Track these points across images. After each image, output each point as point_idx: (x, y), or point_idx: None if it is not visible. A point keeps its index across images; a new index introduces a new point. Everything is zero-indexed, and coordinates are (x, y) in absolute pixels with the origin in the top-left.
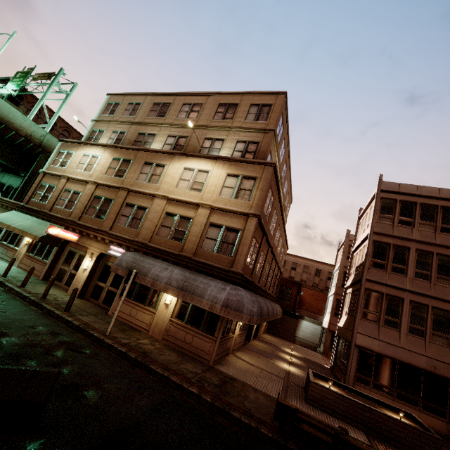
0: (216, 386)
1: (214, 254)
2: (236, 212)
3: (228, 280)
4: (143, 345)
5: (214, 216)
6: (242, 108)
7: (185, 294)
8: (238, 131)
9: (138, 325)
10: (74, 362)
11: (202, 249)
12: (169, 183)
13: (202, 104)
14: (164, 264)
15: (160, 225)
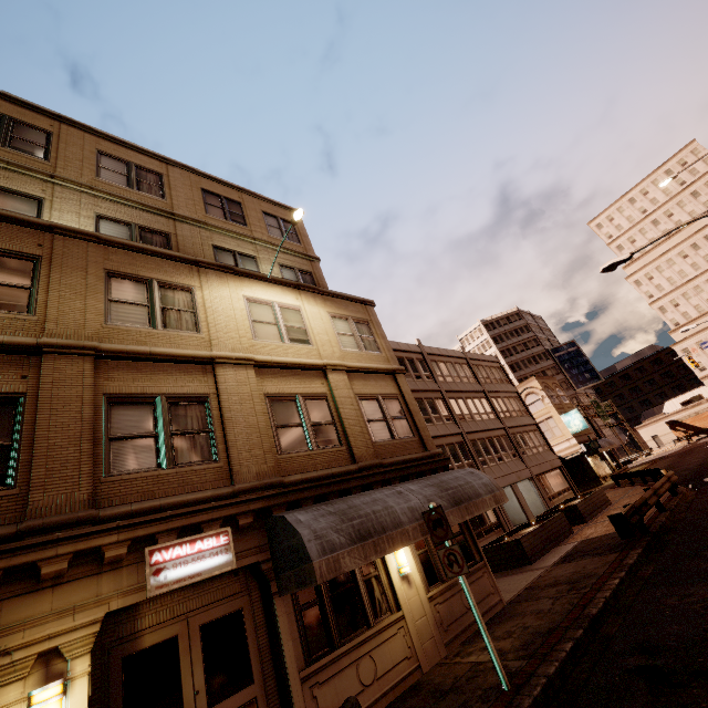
0: (575, 583)
1: (395, 442)
2: (382, 370)
3: (440, 468)
4: (508, 649)
5: (355, 384)
6: (252, 213)
7: (466, 506)
8: (271, 249)
9: (397, 682)
10: (705, 653)
11: (378, 443)
12: (232, 329)
13: (161, 174)
14: (384, 490)
15: (273, 427)
